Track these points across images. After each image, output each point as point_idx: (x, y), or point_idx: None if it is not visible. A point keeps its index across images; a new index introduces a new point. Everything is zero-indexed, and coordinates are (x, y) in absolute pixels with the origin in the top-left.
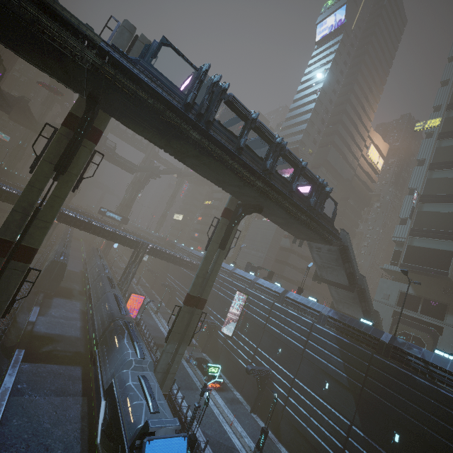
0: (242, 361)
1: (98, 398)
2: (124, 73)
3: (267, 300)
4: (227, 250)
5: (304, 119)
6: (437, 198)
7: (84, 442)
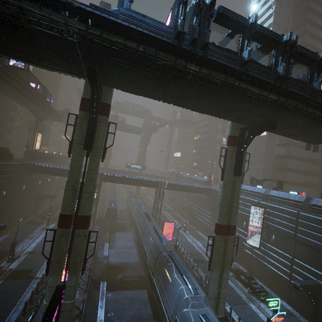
0: (279, 271)
1: None
2: (108, 30)
3: (288, 210)
4: (242, 175)
5: None
6: None
7: None
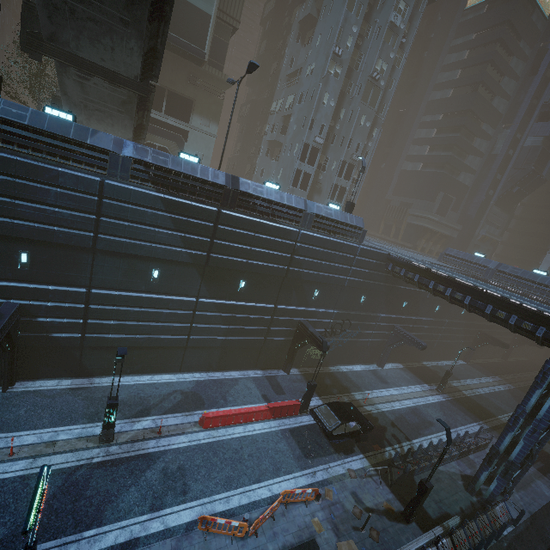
0: None
1: None
2: None
3: None
4: None
5: None
6: None
7: None
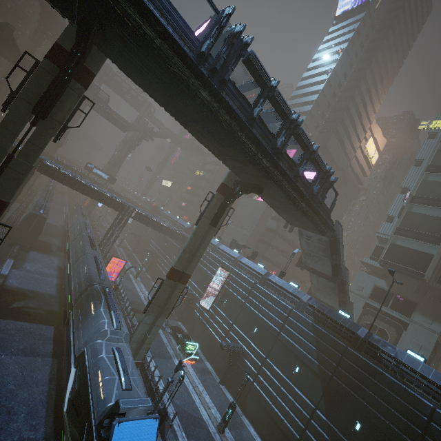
0: (216, 334)
1: (68, 364)
2: None
3: (248, 280)
4: (218, 227)
5: (310, 100)
6: (428, 201)
7: (50, 405)
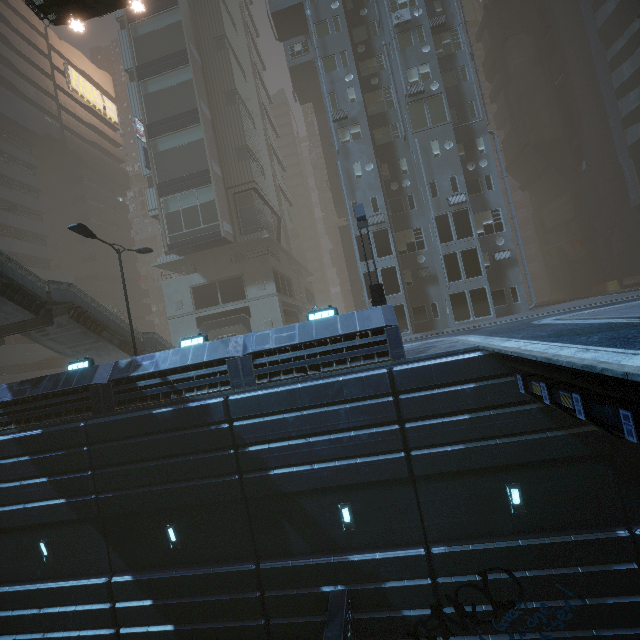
0: None
1: None
2: None
3: None
4: None
5: None
6: (167, 125)
7: None
